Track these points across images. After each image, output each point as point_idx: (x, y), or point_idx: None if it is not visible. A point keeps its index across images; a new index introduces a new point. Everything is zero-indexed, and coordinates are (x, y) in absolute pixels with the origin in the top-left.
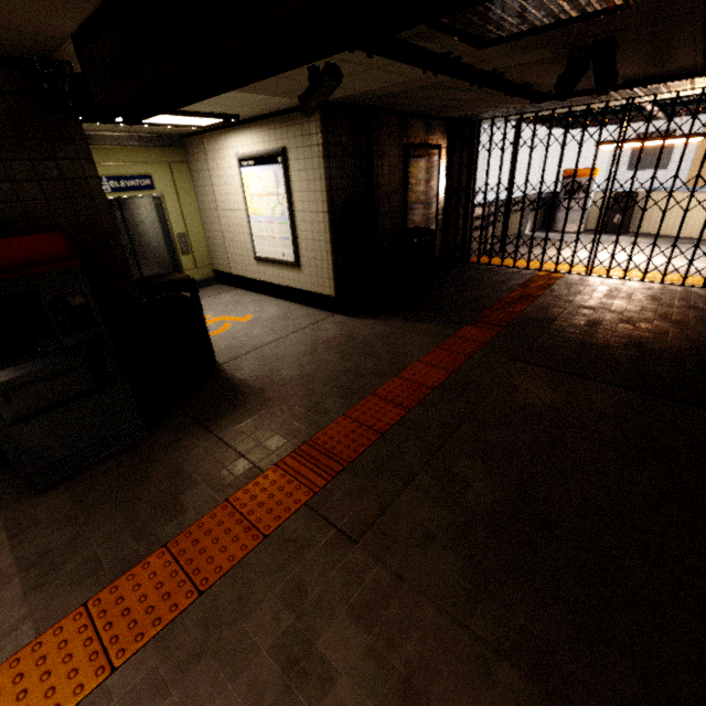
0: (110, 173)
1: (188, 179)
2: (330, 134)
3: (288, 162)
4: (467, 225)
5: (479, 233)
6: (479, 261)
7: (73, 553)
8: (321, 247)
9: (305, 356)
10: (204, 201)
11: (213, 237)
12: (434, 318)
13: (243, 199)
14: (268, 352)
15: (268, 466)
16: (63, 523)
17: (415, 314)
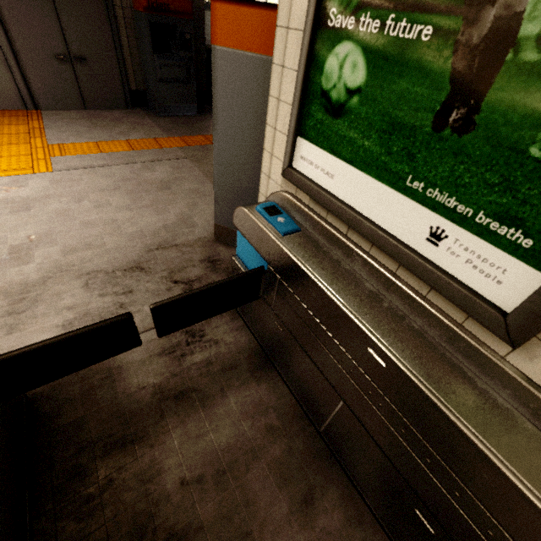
0: None
1: None
2: None
3: None
4: None
5: None
6: None
7: (174, 129)
8: None
9: None
10: None
11: None
12: None
13: None
14: None
15: None
16: (169, 124)
17: None
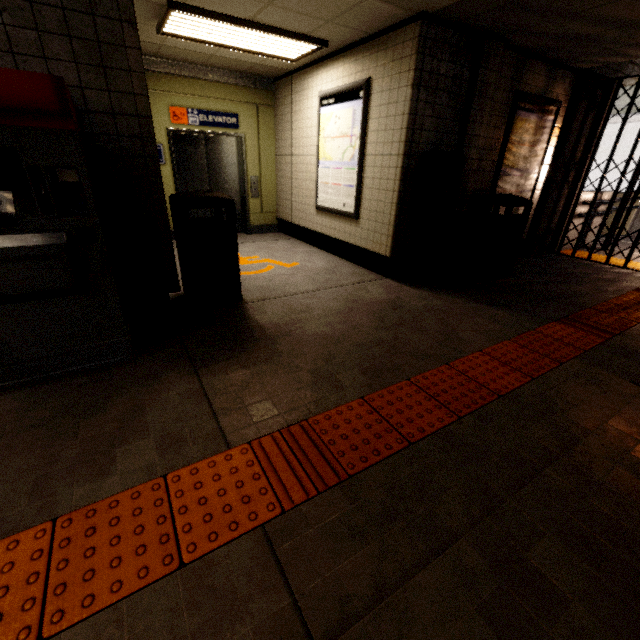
0: (202, 107)
1: (271, 123)
2: (427, 57)
3: (370, 96)
4: (568, 209)
5: (580, 222)
6: (574, 254)
7: None
8: (386, 198)
9: (337, 314)
10: (281, 146)
11: (282, 184)
12: (508, 304)
13: (316, 142)
14: (299, 301)
15: (239, 441)
16: None
17: (483, 296)
